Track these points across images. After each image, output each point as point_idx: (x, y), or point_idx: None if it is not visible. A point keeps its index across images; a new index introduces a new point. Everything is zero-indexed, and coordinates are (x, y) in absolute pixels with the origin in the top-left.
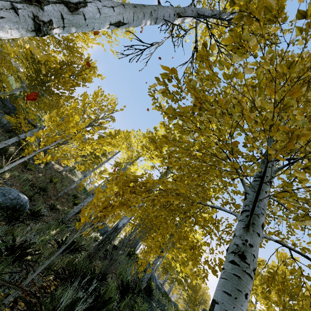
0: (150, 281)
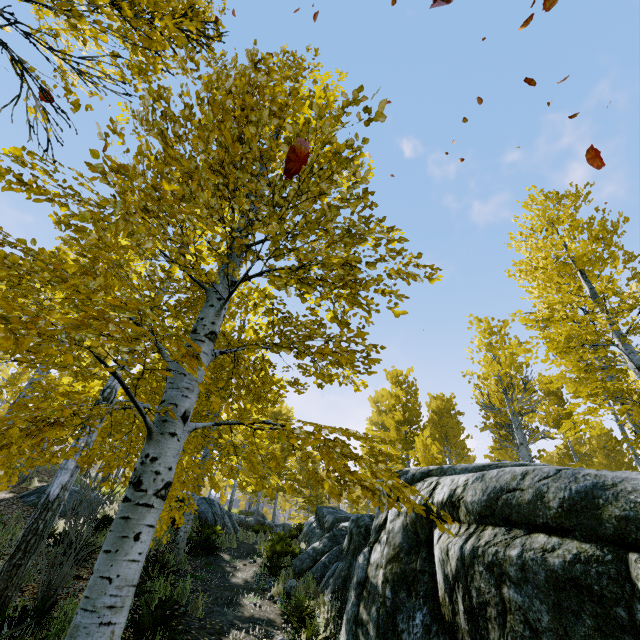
0: (213, 528)
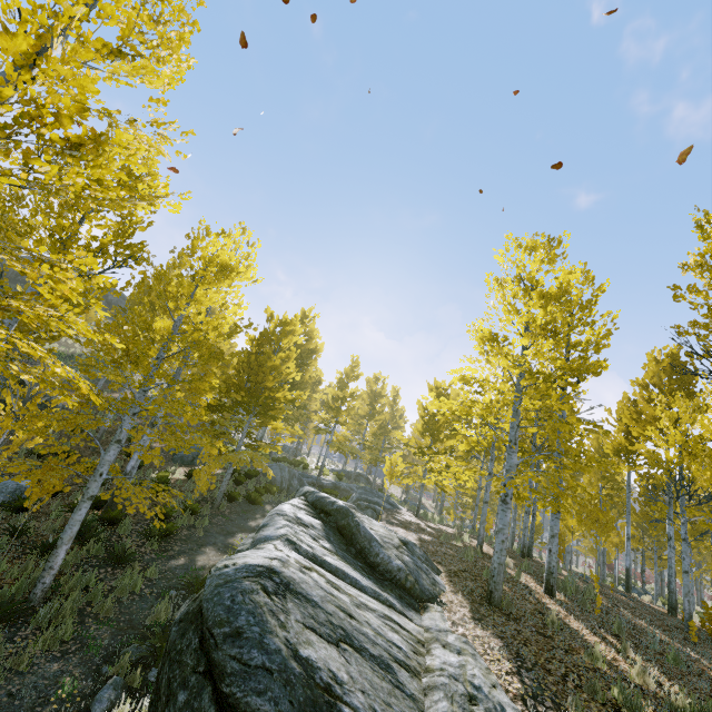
0: (271, 488)
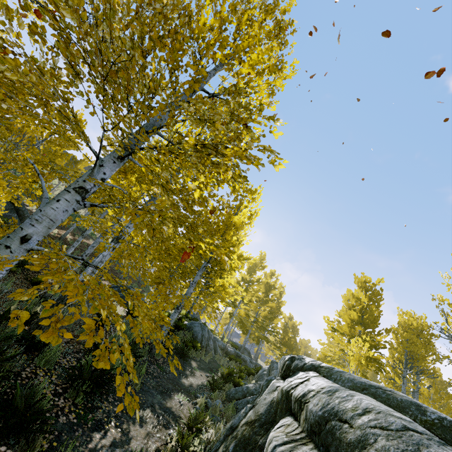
0: (195, 343)
